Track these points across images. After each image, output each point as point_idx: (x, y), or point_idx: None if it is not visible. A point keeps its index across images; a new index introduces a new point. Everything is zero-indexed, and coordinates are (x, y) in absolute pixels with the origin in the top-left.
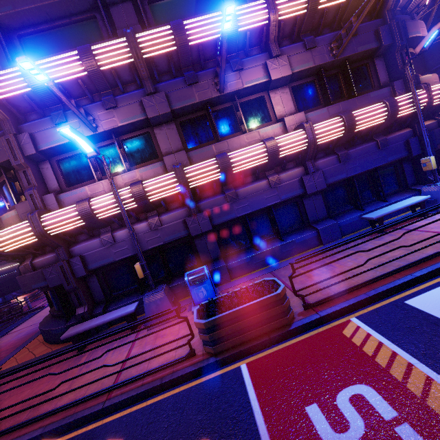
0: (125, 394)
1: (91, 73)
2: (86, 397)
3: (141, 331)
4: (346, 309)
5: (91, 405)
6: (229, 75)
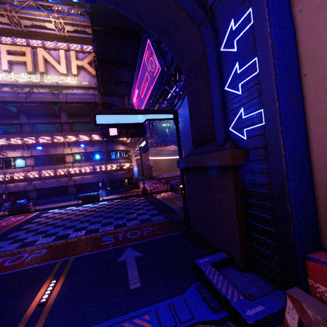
0: None
1: (9, 144)
2: None
3: None
4: (40, 210)
5: None
6: (52, 150)
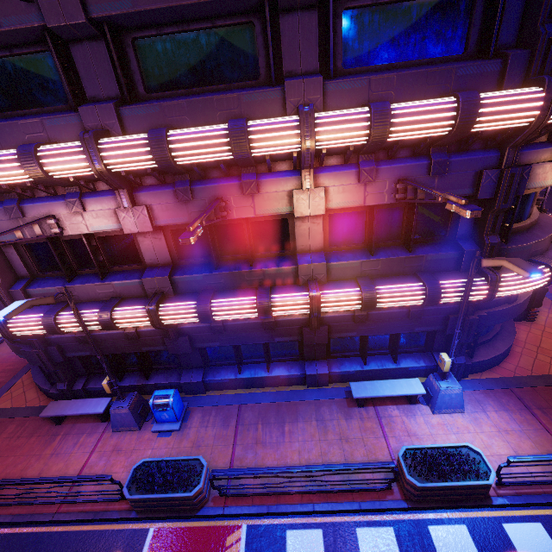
0: (69, 514)
1: (42, 181)
2: (44, 502)
3: (108, 427)
4: (246, 514)
5: (46, 511)
6: (237, 197)
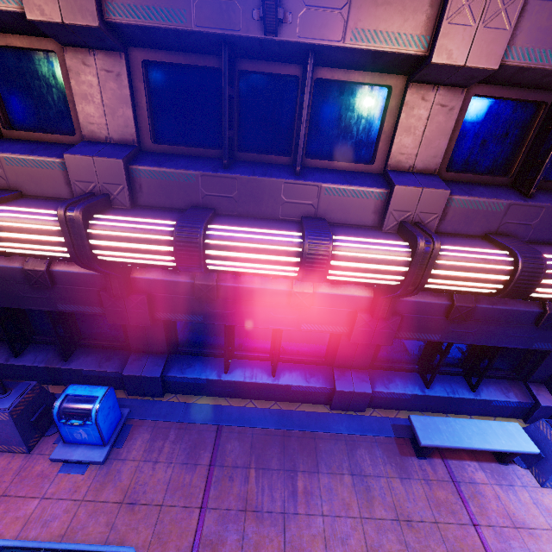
0: None
1: None
2: None
3: None
4: None
5: None
6: None
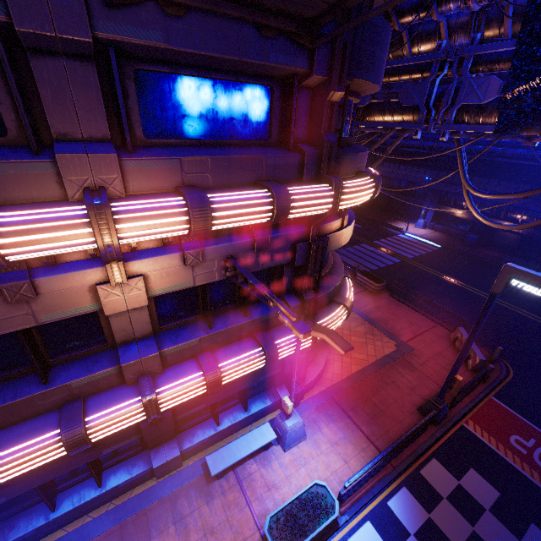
0: None
1: None
2: None
3: None
4: None
5: None
6: None
